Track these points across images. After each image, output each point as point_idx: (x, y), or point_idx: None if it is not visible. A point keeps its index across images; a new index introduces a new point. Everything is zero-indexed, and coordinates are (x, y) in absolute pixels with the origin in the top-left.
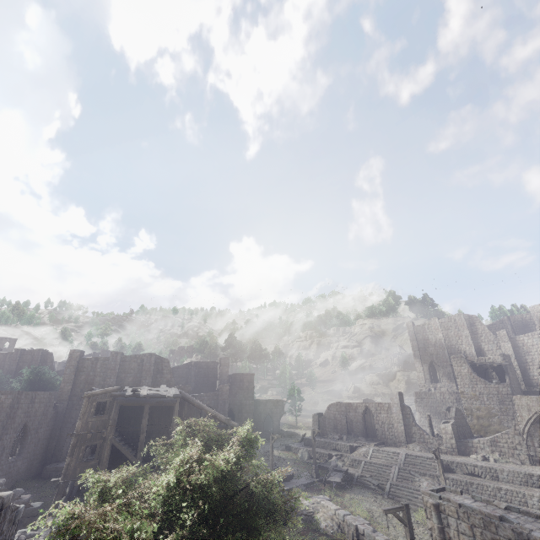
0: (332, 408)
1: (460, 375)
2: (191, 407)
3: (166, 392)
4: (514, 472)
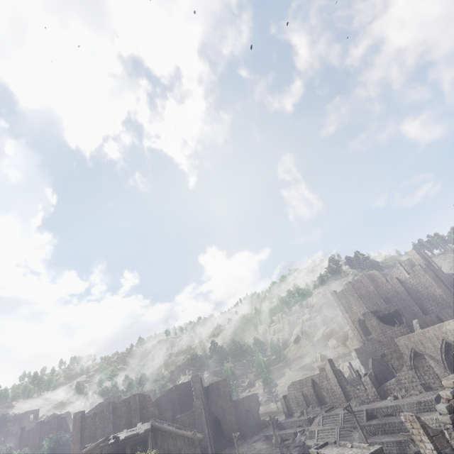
0: (290, 389)
1: (372, 327)
2: (163, 434)
3: (140, 430)
4: (410, 404)
